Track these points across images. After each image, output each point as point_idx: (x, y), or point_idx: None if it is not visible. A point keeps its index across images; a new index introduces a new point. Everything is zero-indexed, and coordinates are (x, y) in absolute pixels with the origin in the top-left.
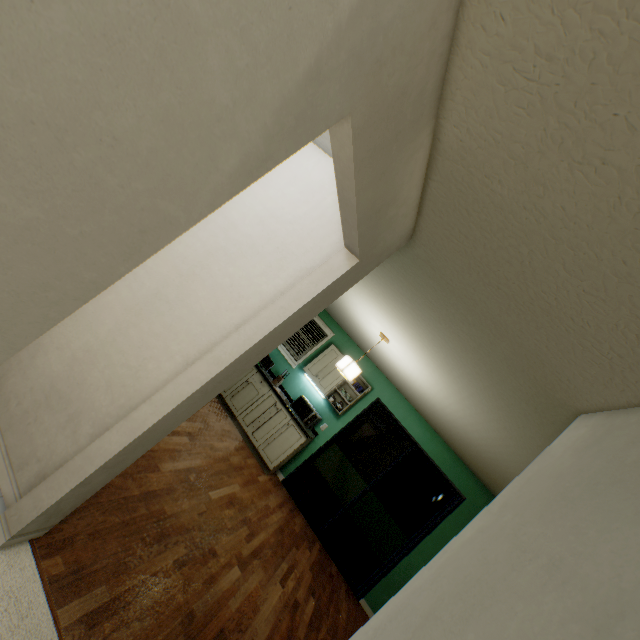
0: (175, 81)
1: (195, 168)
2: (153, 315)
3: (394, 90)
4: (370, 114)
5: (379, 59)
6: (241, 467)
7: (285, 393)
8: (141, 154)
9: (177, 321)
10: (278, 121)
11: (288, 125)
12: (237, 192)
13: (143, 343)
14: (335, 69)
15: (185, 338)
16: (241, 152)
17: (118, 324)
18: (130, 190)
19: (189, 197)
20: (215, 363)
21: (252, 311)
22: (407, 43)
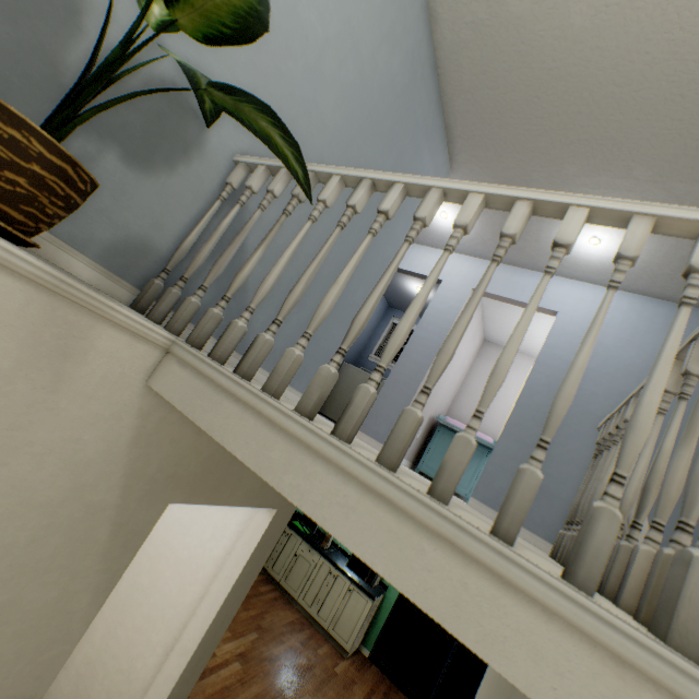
0: (13, 621)
1: (58, 626)
2: (134, 608)
3: (200, 465)
4: (190, 486)
5: (168, 476)
6: (311, 666)
7: (340, 550)
8: (11, 657)
9: (153, 608)
10: (108, 559)
11: (119, 552)
12: (104, 601)
13: (130, 641)
14: (134, 511)
15: (162, 625)
16: (90, 591)
17: (108, 626)
18: (14, 673)
19: (64, 636)
20: (183, 653)
21: (210, 579)
22: (186, 452)
